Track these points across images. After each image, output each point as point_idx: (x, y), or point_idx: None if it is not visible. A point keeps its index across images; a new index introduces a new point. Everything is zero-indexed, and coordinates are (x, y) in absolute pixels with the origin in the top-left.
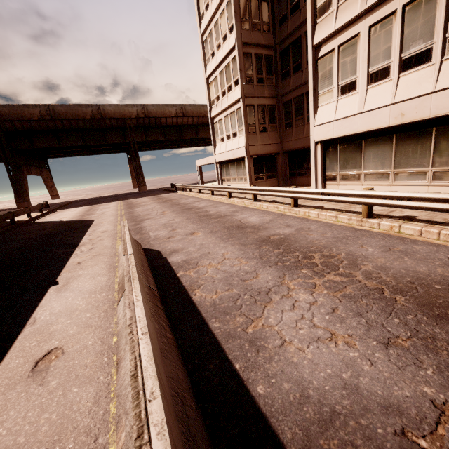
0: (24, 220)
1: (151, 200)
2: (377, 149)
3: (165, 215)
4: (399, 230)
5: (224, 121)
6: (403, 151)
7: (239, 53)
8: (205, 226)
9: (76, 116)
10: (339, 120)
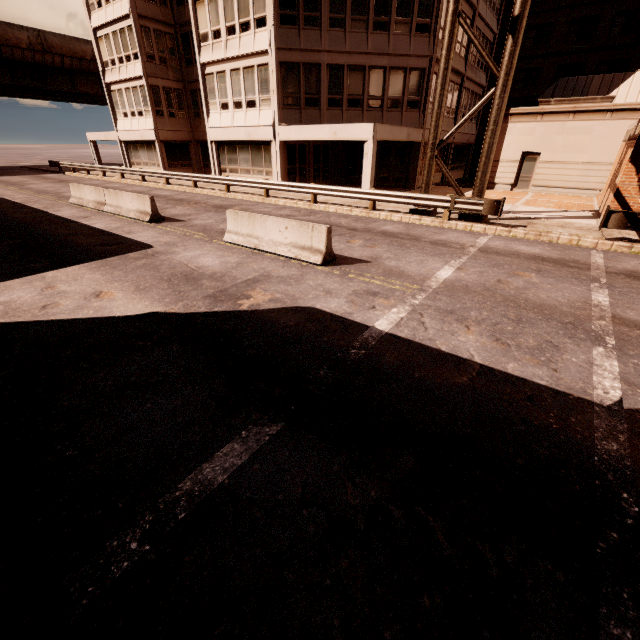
0: None
1: (35, 179)
2: (244, 153)
3: None
4: (237, 197)
5: (126, 93)
6: (254, 157)
7: (136, 26)
8: None
9: None
10: (222, 128)
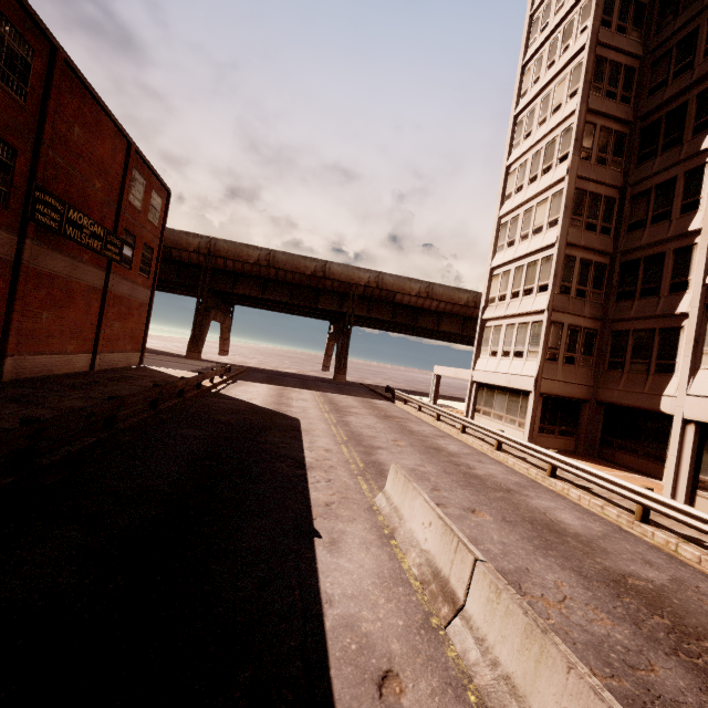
0: (207, 386)
1: (363, 406)
2: None
3: (405, 450)
4: None
5: (505, 329)
6: None
7: (559, 255)
8: (486, 503)
9: (296, 269)
10: None
